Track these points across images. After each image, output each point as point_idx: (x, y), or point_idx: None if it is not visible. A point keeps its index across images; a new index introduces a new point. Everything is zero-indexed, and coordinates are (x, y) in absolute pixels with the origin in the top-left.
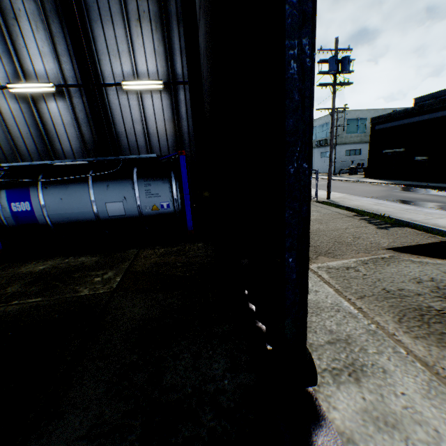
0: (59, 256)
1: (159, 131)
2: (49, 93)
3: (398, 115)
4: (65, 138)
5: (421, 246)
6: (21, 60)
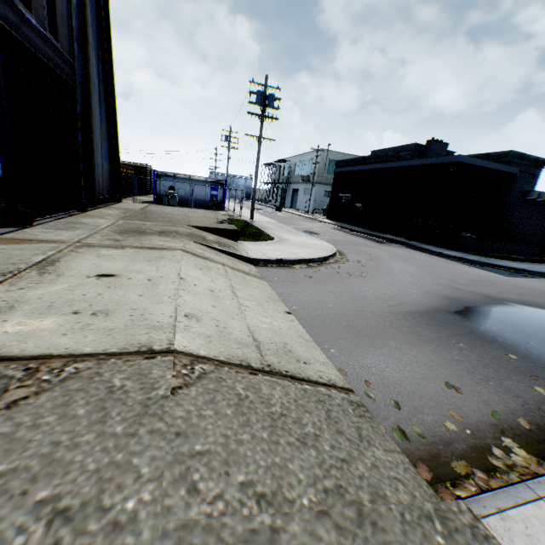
0: None
1: None
2: None
3: (351, 162)
4: None
5: (217, 229)
6: None
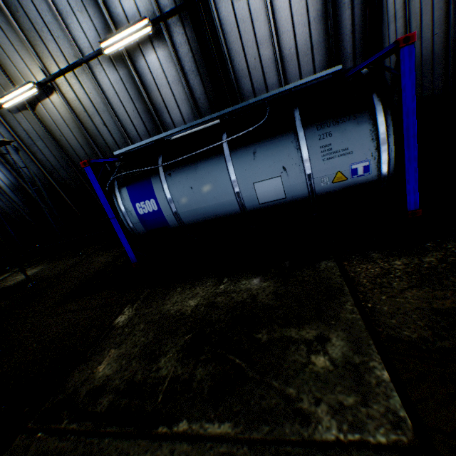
0: (206, 276)
1: (300, 47)
2: (145, 41)
3: None
4: (173, 104)
5: None
6: (105, 2)
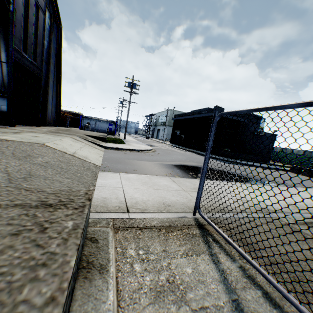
0: None
1: None
2: None
3: (180, 115)
4: None
5: (96, 137)
6: None
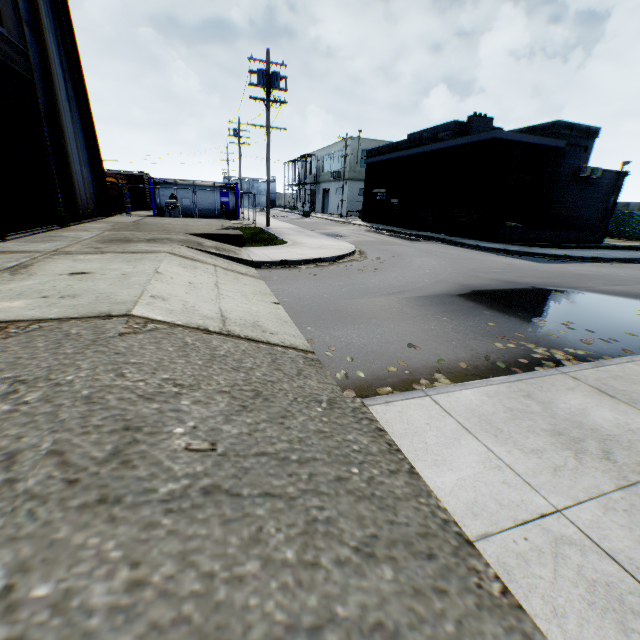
0: None
1: None
2: None
3: (384, 150)
4: None
5: (218, 235)
6: None
